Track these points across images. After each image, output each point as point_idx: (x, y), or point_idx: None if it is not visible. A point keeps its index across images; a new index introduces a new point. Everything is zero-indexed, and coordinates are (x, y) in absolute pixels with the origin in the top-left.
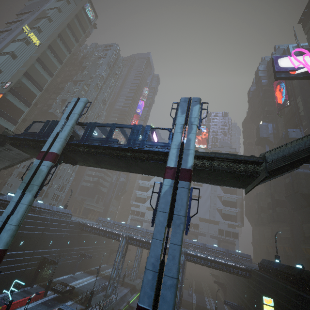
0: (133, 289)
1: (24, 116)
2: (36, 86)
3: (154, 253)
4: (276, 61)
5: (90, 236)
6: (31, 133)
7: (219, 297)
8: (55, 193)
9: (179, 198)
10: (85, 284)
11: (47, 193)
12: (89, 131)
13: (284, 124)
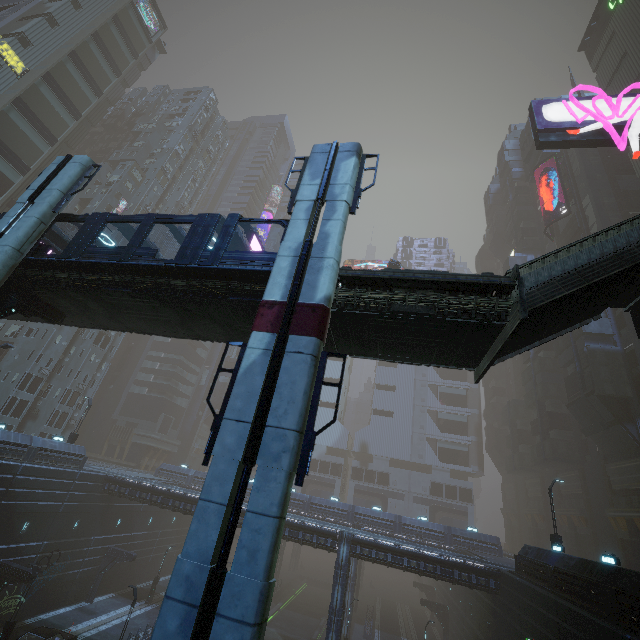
0: None
1: None
2: (11, 162)
3: (196, 543)
4: (539, 110)
5: (136, 507)
6: None
7: (434, 636)
8: (56, 410)
9: (286, 382)
10: (112, 626)
11: (35, 409)
12: (88, 234)
13: None
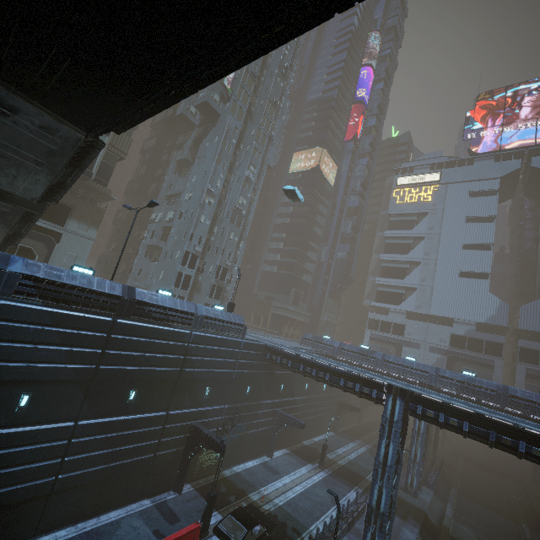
0: (424, 526)
1: None
2: None
3: None
4: None
5: (294, 375)
6: None
7: None
8: (212, 284)
9: None
10: (297, 494)
11: (197, 283)
12: None
13: None
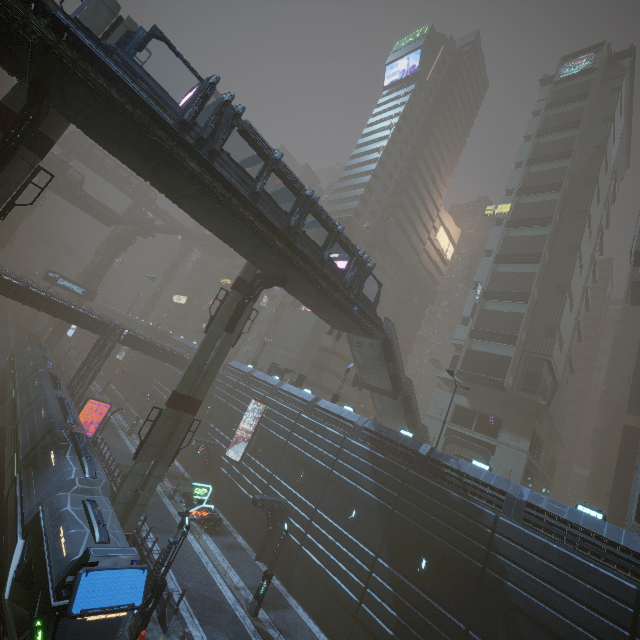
0: None
1: (546, 325)
2: (524, 261)
3: None
4: None
5: None
6: None
7: None
8: None
9: None
10: None
11: None
12: None
13: None
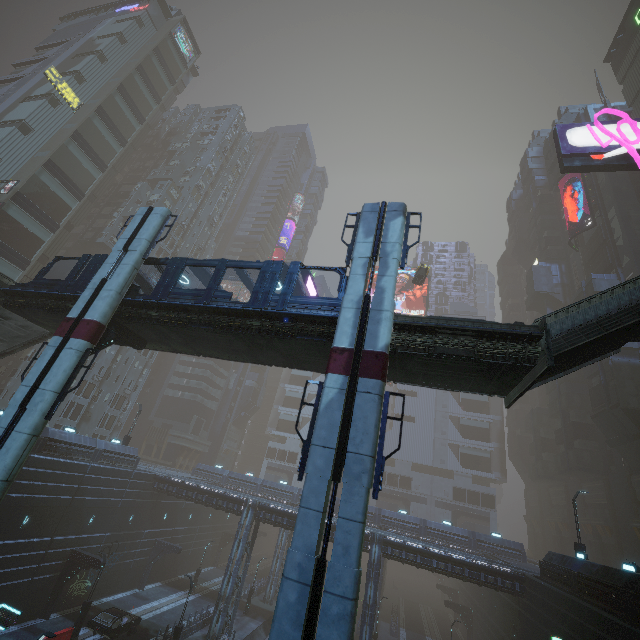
0: (270, 622)
1: (45, 252)
2: (69, 189)
3: (302, 540)
4: (563, 134)
5: (179, 504)
6: (50, 283)
7: (458, 637)
8: (106, 413)
9: (359, 417)
10: (164, 611)
11: (88, 412)
12: (172, 277)
13: (584, 264)
